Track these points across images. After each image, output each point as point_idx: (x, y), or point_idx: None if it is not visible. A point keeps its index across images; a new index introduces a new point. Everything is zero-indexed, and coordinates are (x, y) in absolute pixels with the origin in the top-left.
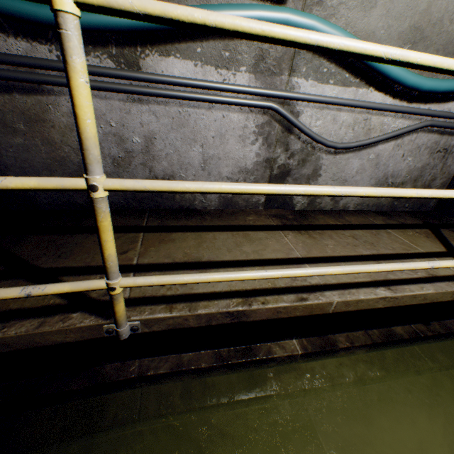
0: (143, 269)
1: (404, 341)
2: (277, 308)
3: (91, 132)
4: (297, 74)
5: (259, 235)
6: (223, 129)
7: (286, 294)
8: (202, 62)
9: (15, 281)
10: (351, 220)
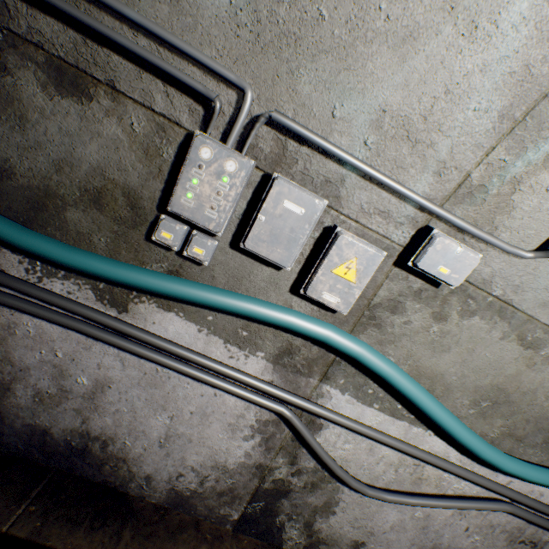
0: None
1: None
2: None
3: None
4: (332, 382)
5: None
6: (210, 408)
7: None
8: (210, 329)
9: None
10: None
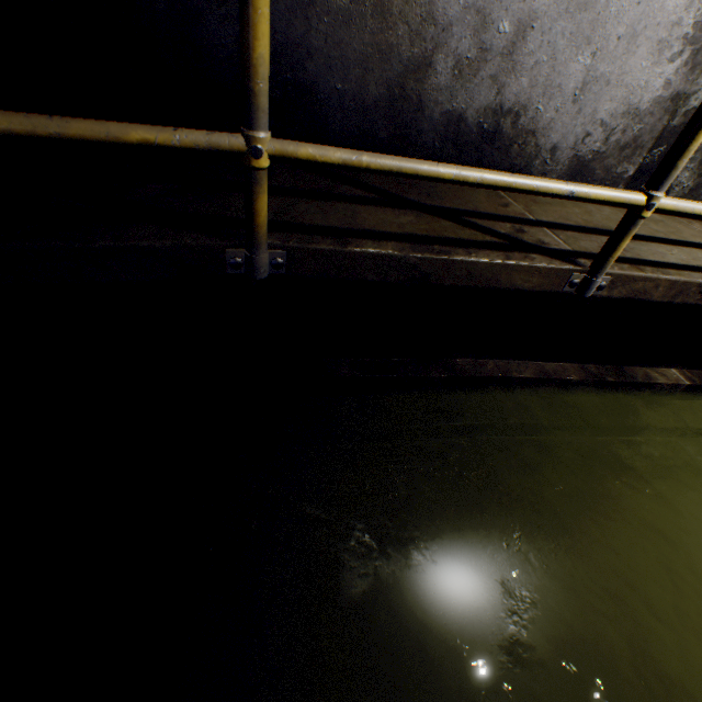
0: (552, 227)
1: None
2: None
3: None
4: None
5: (654, 217)
6: (642, 23)
7: None
8: None
9: (413, 212)
10: None
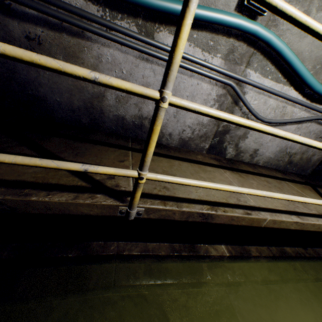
0: None
1: (291, 258)
2: (232, 217)
3: (179, 59)
4: (251, 67)
5: (208, 168)
6: (195, 92)
7: (237, 208)
8: (194, 44)
9: None
10: (262, 171)
